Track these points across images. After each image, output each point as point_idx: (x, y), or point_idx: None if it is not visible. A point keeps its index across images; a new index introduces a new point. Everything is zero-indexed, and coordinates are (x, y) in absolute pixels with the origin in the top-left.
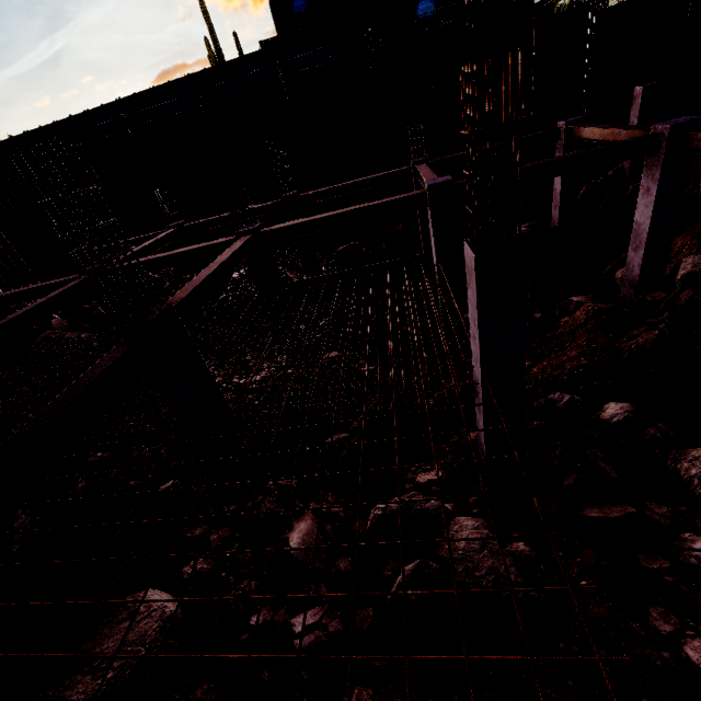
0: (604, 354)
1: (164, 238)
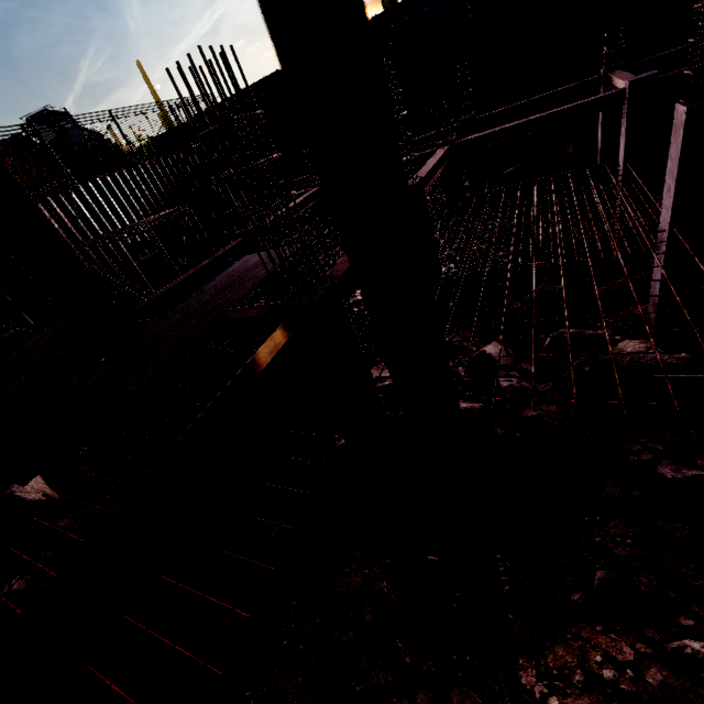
0: None
1: None
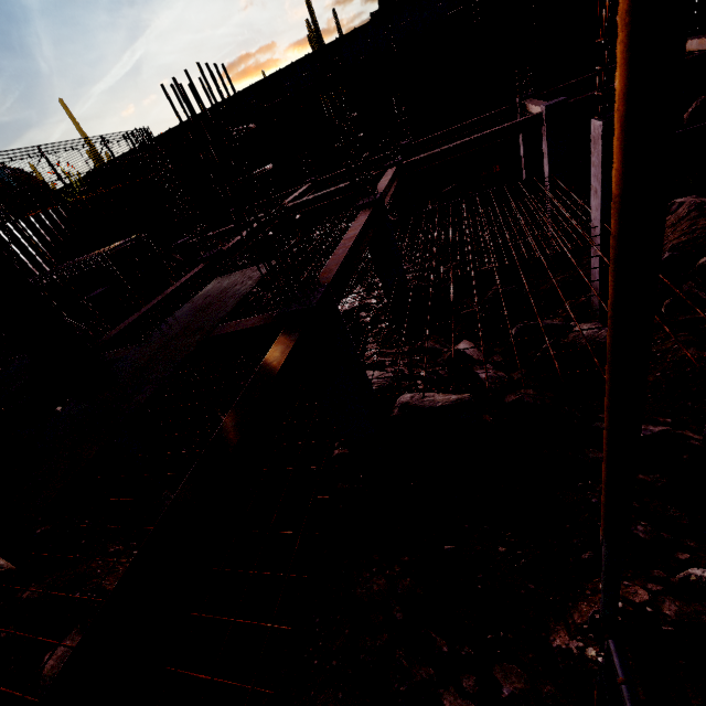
0: (703, 231)
1: (306, 190)
